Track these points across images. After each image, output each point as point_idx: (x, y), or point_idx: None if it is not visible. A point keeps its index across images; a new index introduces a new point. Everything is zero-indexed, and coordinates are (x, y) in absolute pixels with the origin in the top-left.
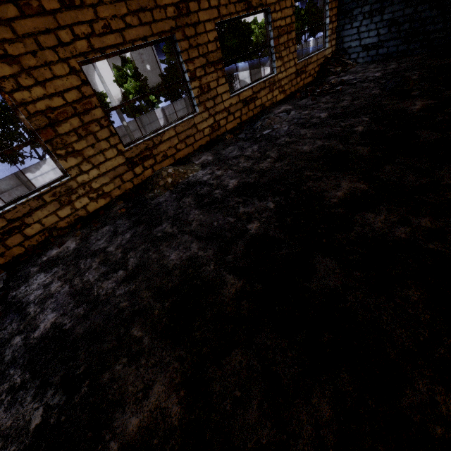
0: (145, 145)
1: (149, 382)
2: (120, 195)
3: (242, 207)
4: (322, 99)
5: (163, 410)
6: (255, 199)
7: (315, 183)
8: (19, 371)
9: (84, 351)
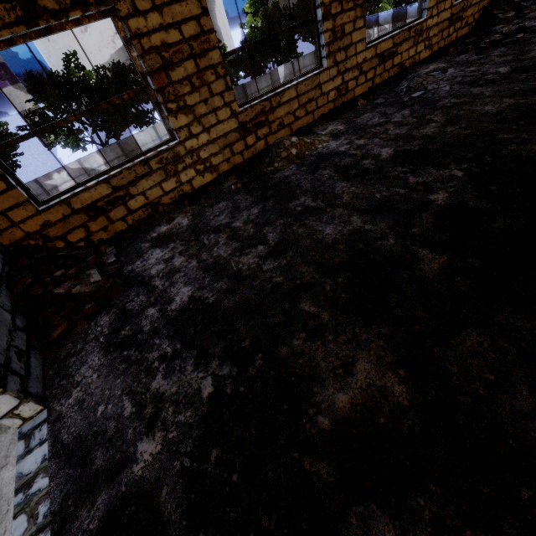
0: (261, 107)
1: (348, 359)
2: (228, 171)
3: (412, 177)
4: (493, 52)
5: (381, 388)
6: (429, 168)
7: (521, 146)
8: (166, 341)
9: (243, 325)
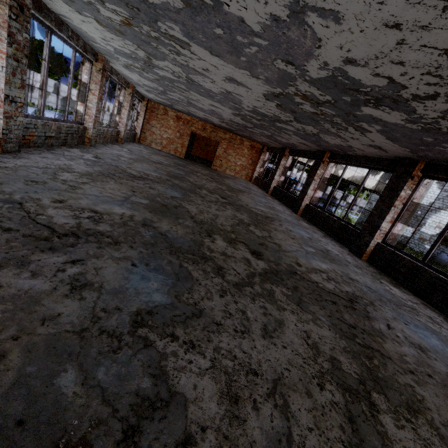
0: None
1: None
2: None
3: None
4: None
5: None
6: None
7: None
8: None
9: None
